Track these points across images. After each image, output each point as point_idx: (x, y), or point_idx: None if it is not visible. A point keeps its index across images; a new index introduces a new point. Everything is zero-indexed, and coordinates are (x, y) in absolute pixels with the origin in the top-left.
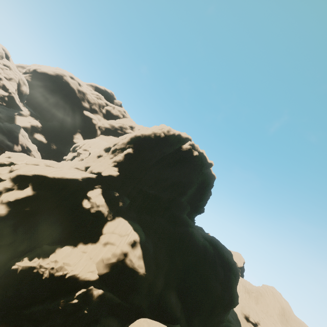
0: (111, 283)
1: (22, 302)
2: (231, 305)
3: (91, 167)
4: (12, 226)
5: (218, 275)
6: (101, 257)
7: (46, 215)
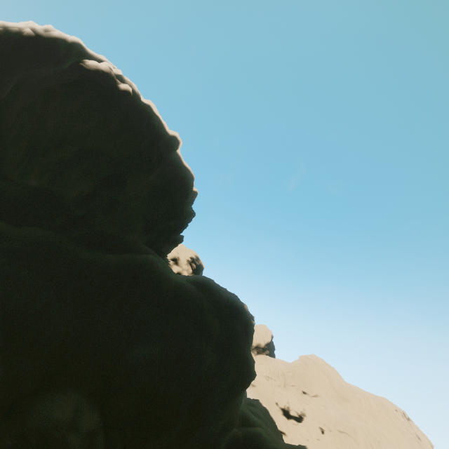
0: None
1: None
2: (241, 382)
3: None
4: None
5: (208, 328)
6: None
7: None
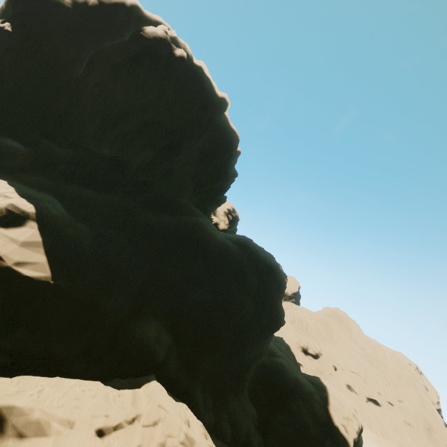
0: None
1: None
2: (272, 326)
3: None
4: None
5: (248, 283)
6: None
7: None
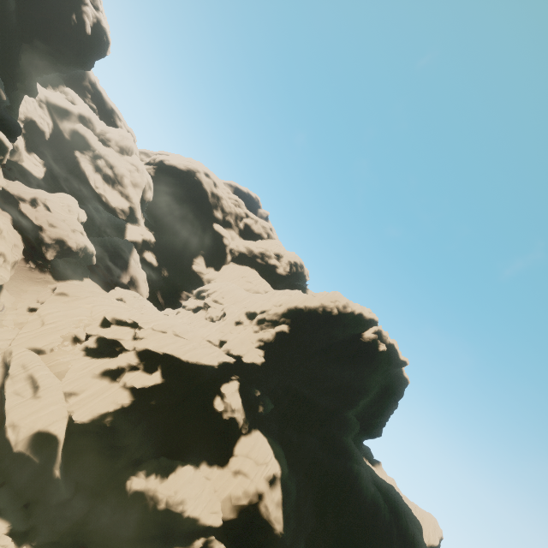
0: (233, 535)
1: (128, 532)
2: None
3: (229, 345)
4: (132, 421)
5: None
6: (229, 492)
7: (170, 412)
